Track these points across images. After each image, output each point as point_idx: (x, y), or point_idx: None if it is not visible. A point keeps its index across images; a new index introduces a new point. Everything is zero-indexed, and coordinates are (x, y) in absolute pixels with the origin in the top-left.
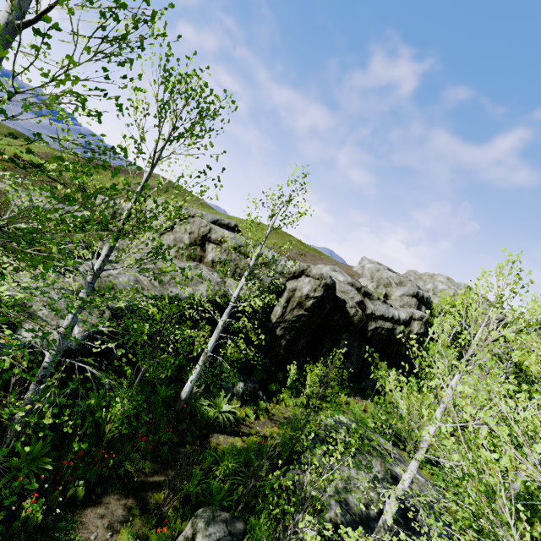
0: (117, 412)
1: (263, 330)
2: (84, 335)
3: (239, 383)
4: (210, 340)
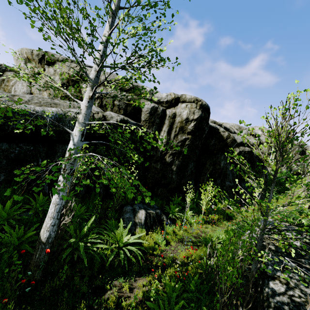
0: None
1: (153, 160)
2: None
3: (140, 211)
4: (72, 133)
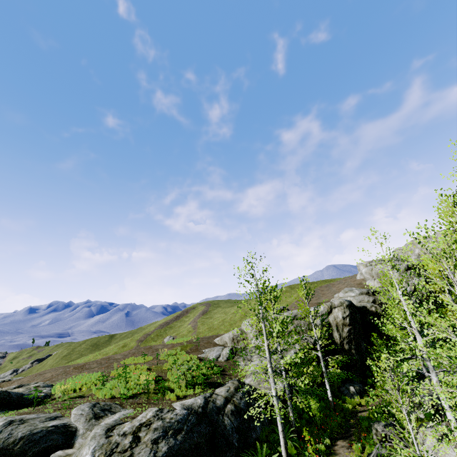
0: (315, 406)
1: (338, 352)
2: (283, 385)
3: (350, 387)
4: (321, 364)
